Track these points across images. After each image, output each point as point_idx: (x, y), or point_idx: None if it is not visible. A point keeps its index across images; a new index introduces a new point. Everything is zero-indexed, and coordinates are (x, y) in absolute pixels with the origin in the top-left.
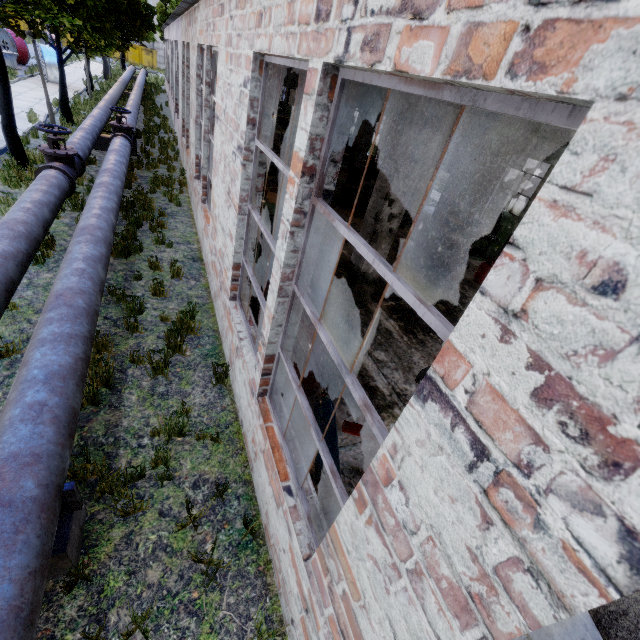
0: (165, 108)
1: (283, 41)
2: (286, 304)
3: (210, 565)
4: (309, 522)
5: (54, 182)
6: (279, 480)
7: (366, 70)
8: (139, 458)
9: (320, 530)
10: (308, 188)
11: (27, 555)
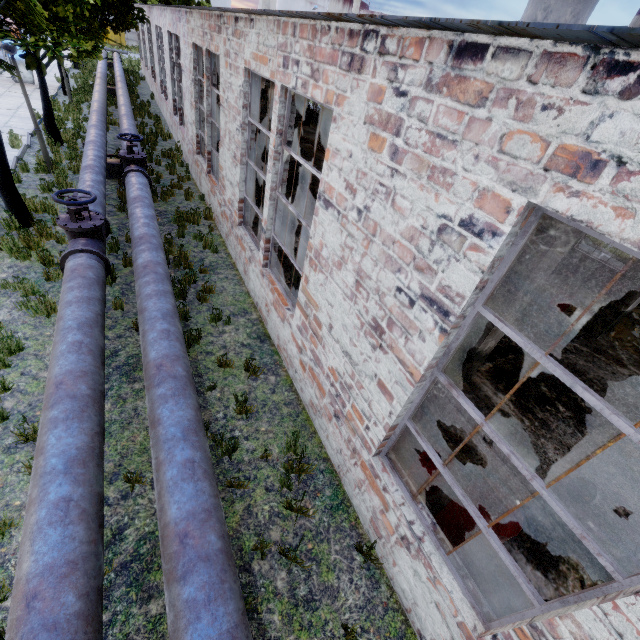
0: (151, 102)
1: None
2: None
3: None
4: None
5: (91, 276)
6: None
7: None
8: None
9: None
10: None
11: None
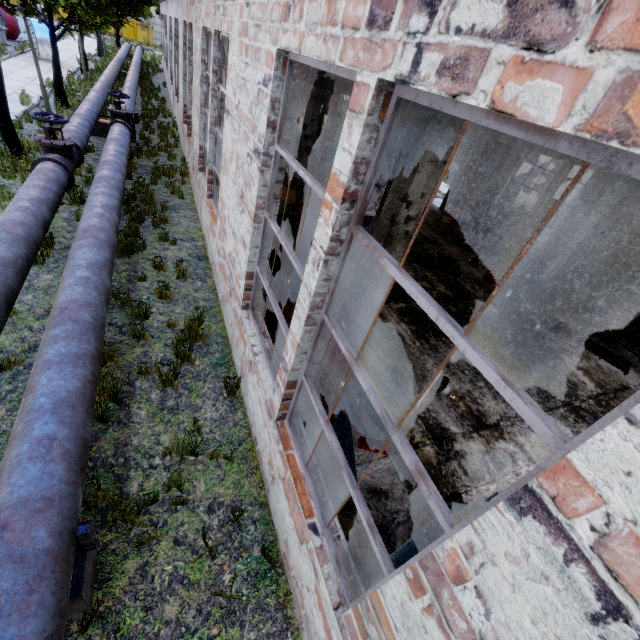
0: (163, 89)
1: (319, 43)
2: (313, 332)
3: (229, 598)
4: (337, 565)
5: (52, 176)
6: (303, 516)
7: (438, 95)
8: (151, 480)
9: (349, 573)
10: (347, 215)
11: (42, 618)
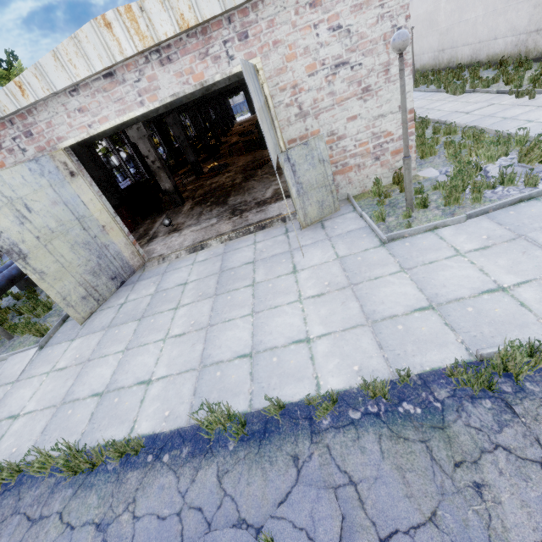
0: None
1: None
2: None
3: None
4: None
5: None
6: None
7: None
8: None
9: None
10: None
11: None
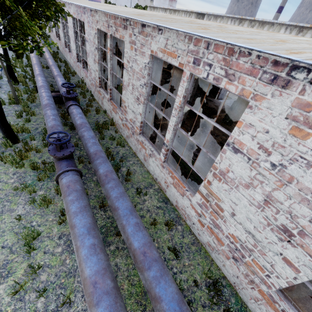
0: (58, 51)
1: None
2: None
3: None
4: None
5: (79, 188)
6: None
7: None
8: None
9: None
10: None
11: None
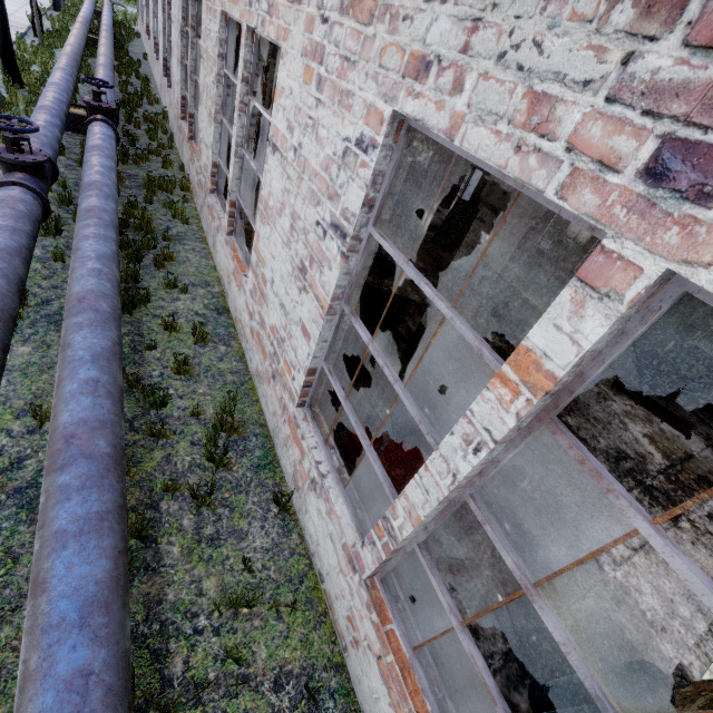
0: (143, 63)
1: (504, 147)
2: (442, 506)
3: None
4: None
5: (22, 210)
6: None
7: None
8: (198, 652)
9: None
10: (541, 404)
11: None
